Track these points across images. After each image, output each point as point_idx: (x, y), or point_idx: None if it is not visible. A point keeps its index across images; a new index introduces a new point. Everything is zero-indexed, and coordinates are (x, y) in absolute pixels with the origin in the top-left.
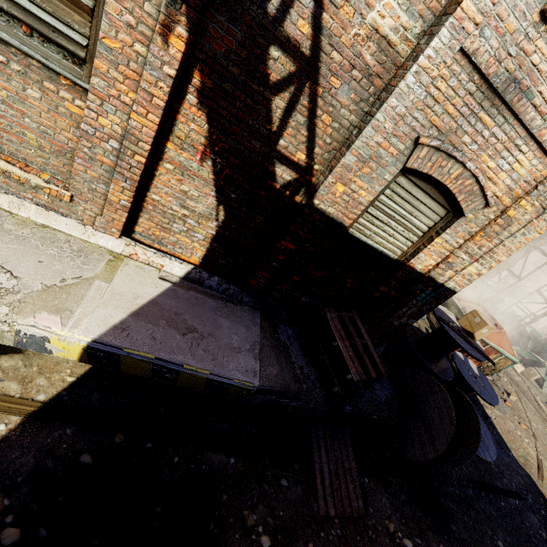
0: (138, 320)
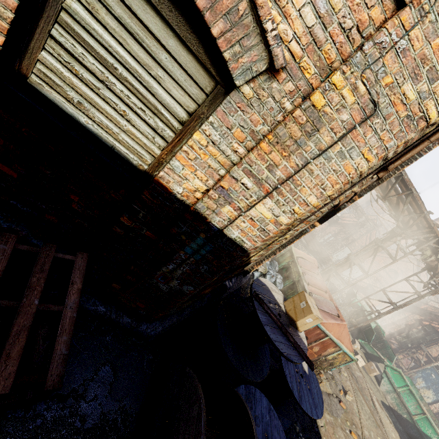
0: None
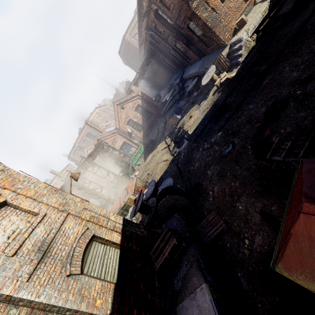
0: None
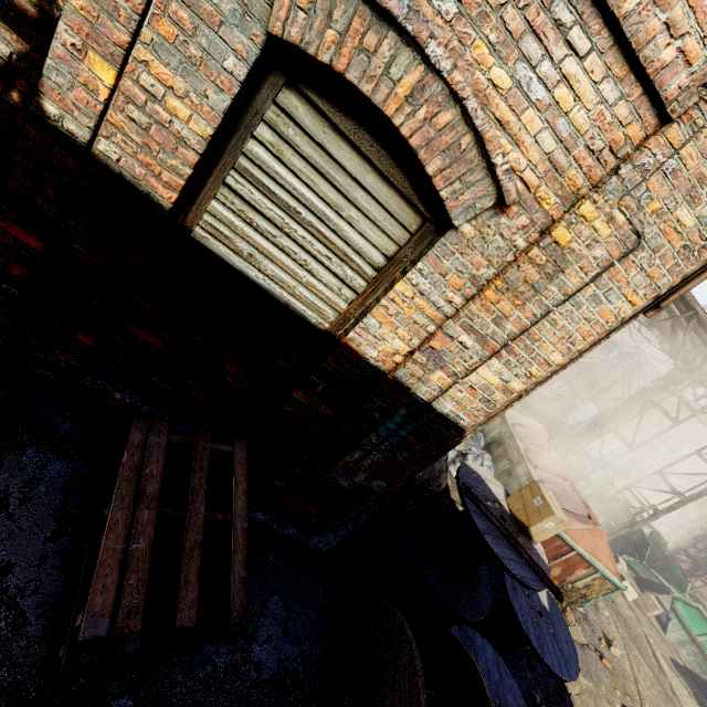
0: None
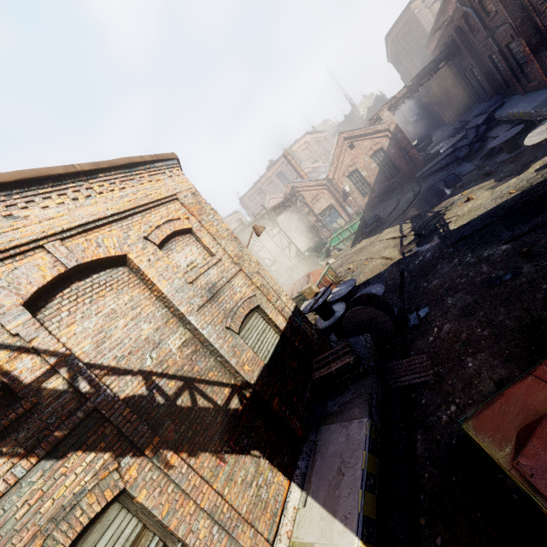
0: (338, 511)
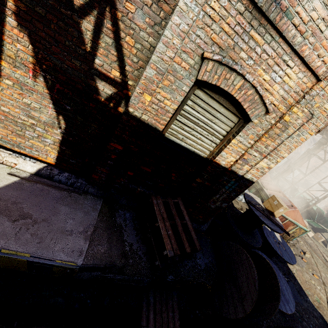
0: None
